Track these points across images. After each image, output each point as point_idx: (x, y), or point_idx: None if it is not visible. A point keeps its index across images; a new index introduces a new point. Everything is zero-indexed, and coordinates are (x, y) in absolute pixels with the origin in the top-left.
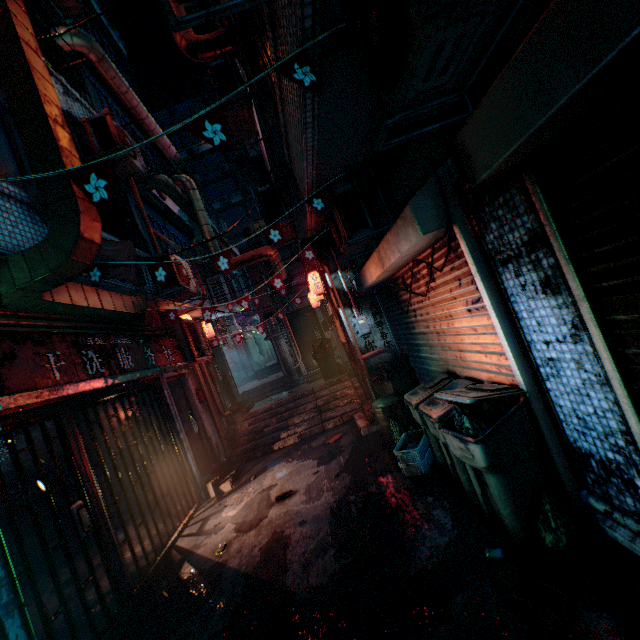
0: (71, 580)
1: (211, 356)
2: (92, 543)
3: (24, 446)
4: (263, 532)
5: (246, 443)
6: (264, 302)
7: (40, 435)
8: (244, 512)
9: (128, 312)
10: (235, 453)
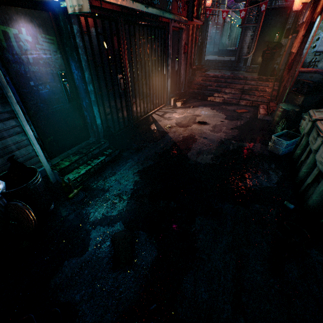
0: (114, 106)
1: (202, 22)
2: (123, 96)
3: (101, 32)
4: (186, 131)
5: (195, 89)
6: None
7: (108, 29)
8: (182, 119)
9: None
10: (188, 91)
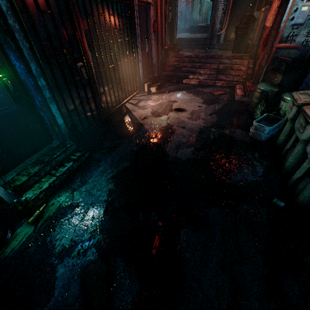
0: (78, 100)
1: None
2: (88, 88)
3: (45, 9)
4: (163, 121)
5: (169, 71)
6: None
7: (55, 5)
8: (157, 107)
9: None
10: (162, 74)
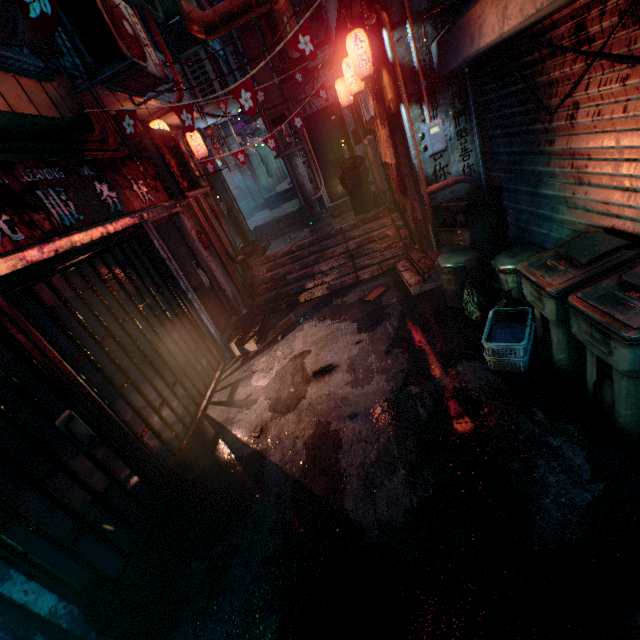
0: (87, 495)
1: (208, 188)
2: (103, 448)
3: None
4: (304, 419)
5: (266, 293)
6: (270, 99)
7: None
8: (277, 385)
9: (43, 116)
10: (255, 304)
